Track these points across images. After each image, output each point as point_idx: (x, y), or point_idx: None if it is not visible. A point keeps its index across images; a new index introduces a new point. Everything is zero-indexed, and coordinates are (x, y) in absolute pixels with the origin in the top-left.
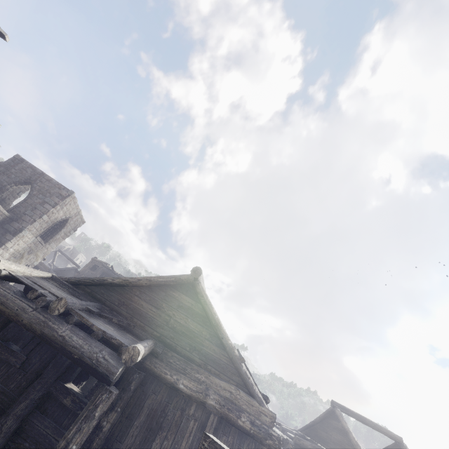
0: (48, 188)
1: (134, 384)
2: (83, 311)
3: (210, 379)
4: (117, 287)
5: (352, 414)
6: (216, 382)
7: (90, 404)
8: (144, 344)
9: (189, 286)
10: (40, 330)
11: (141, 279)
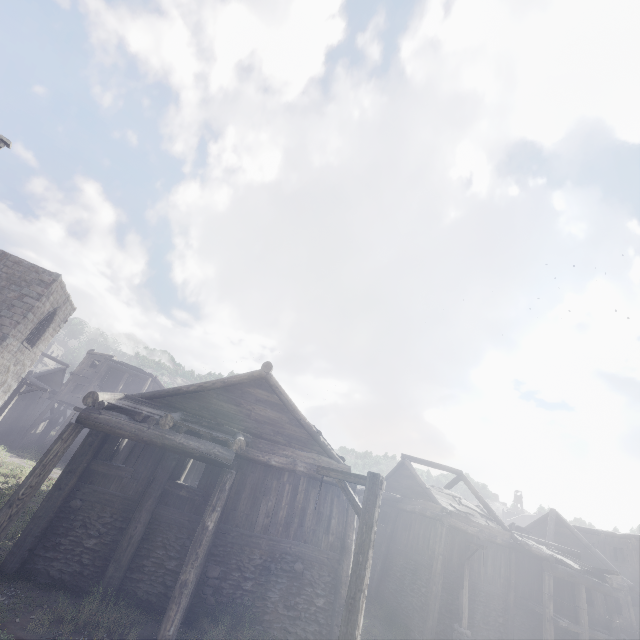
0: (20, 274)
1: (235, 469)
2: (179, 421)
3: (296, 453)
4: (193, 394)
5: (420, 462)
6: (301, 454)
7: (220, 483)
8: (242, 437)
9: (262, 381)
10: (161, 443)
11: (215, 382)
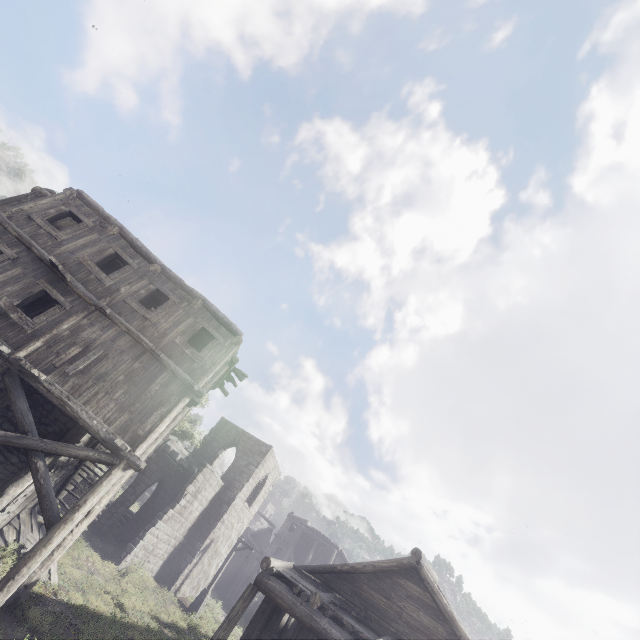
0: (249, 447)
1: None
2: (328, 603)
3: None
4: (346, 574)
5: None
6: None
7: None
8: (385, 639)
9: (412, 571)
10: (309, 623)
11: (366, 565)
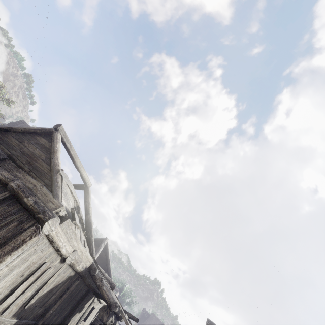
0: None
1: None
2: None
3: (26, 177)
4: (3, 131)
5: None
6: (28, 179)
7: None
8: None
9: (50, 135)
10: None
11: (20, 128)
